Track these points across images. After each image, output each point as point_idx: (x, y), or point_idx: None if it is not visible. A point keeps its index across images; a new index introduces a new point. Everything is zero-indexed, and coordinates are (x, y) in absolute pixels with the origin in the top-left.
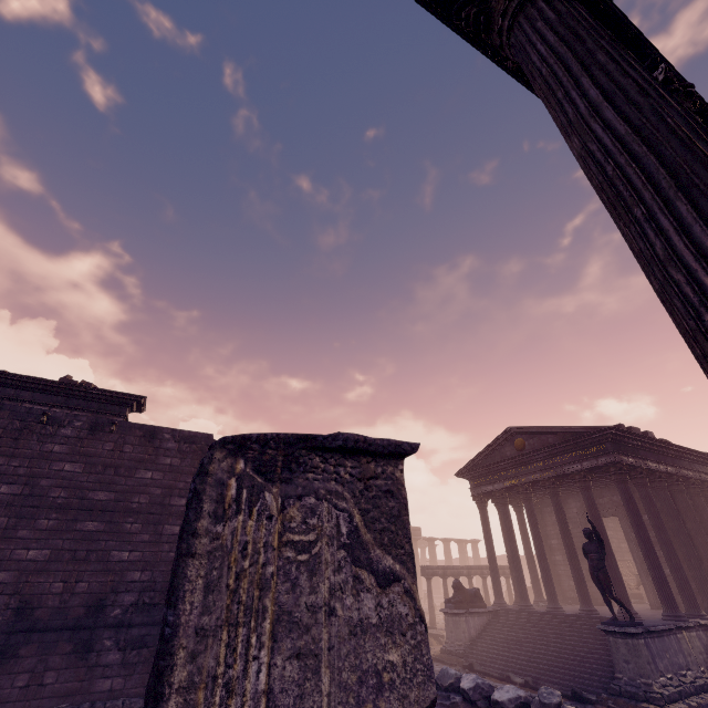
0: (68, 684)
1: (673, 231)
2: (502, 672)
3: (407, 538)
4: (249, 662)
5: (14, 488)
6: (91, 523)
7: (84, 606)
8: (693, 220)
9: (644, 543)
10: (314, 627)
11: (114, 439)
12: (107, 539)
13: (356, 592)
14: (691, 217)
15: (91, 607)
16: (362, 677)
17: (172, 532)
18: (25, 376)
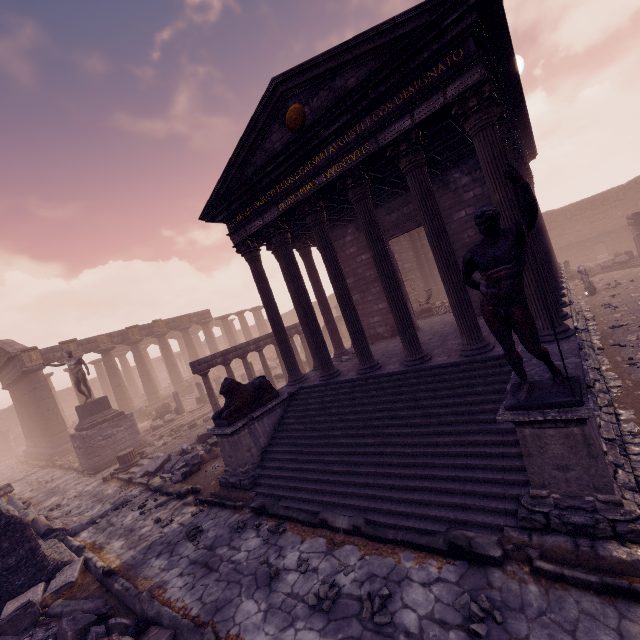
0: None
1: None
2: (313, 506)
3: None
4: None
5: None
6: None
7: None
8: None
9: None
10: None
11: None
12: None
13: None
14: None
15: None
16: None
17: None
18: None
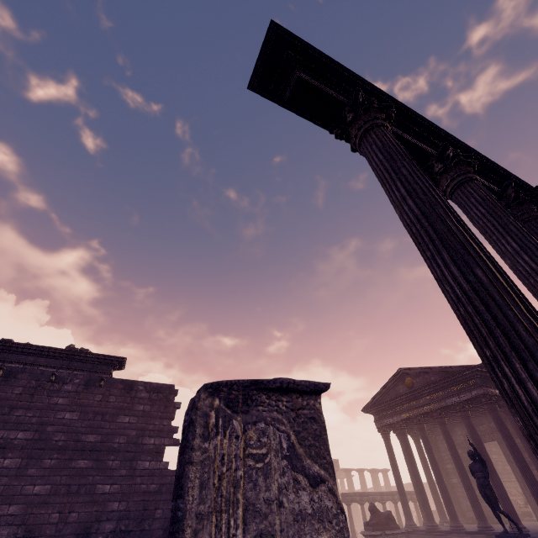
0: None
1: (443, 266)
2: None
3: (327, 451)
4: (230, 537)
5: (28, 434)
6: (82, 461)
7: (74, 534)
8: (450, 262)
9: (519, 462)
10: (270, 515)
11: (102, 392)
12: (94, 474)
13: (296, 490)
14: (449, 260)
15: (79, 535)
16: None
17: (143, 467)
18: (42, 346)
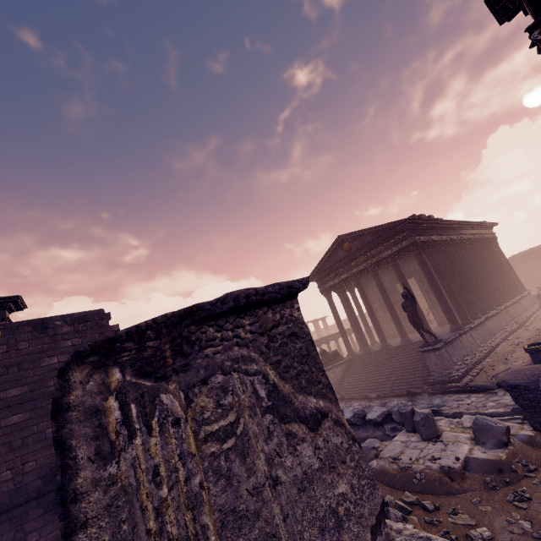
0: (51, 534)
1: None
2: (362, 394)
3: (321, 371)
4: None
5: None
6: (14, 417)
7: (40, 478)
8: None
9: (436, 290)
10: (263, 508)
11: (4, 342)
12: (37, 423)
13: (293, 448)
14: None
15: (46, 477)
16: (322, 525)
17: None
18: None
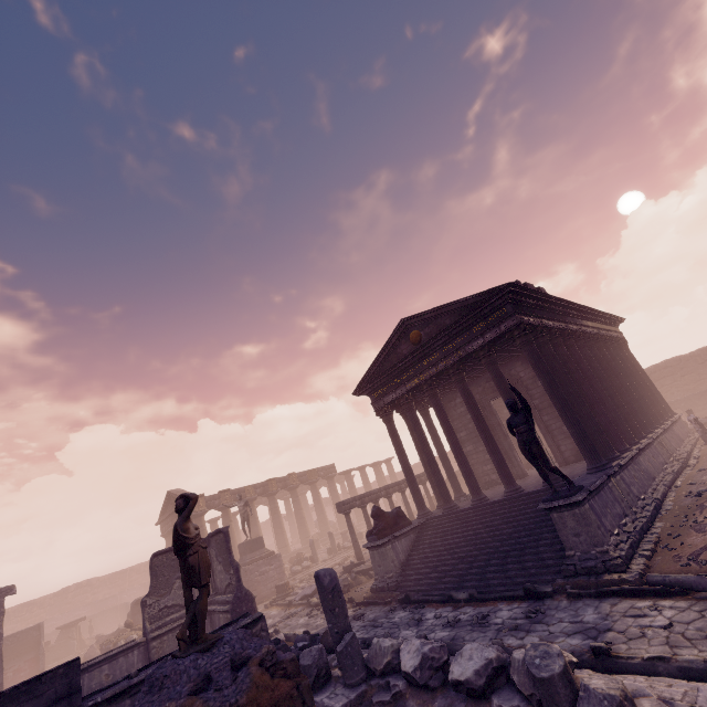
0: None
1: None
2: (442, 591)
3: None
4: None
5: None
6: None
7: None
8: None
9: (559, 401)
10: None
11: None
12: None
13: None
14: None
15: None
16: None
17: None
18: None
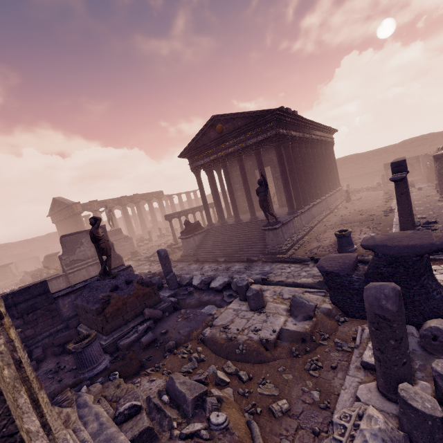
0: None
1: None
2: (213, 258)
3: None
4: None
5: None
6: None
7: None
8: None
9: (285, 180)
10: None
11: None
12: None
13: None
14: None
15: None
16: None
17: None
18: None
